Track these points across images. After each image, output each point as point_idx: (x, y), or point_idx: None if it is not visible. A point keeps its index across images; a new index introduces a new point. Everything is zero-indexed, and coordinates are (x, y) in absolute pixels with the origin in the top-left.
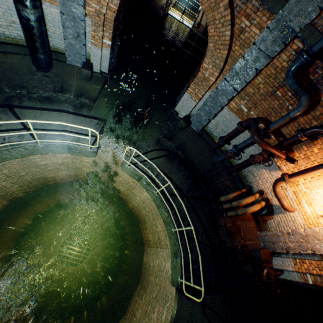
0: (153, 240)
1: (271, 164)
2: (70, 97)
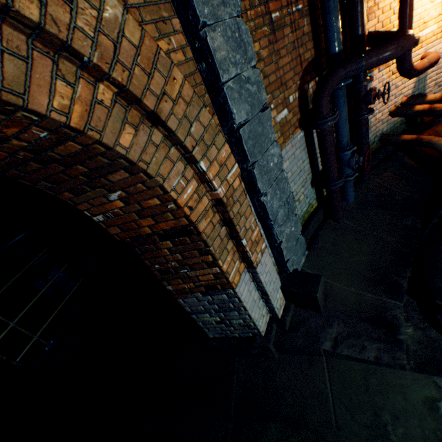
0: None
1: None
2: None
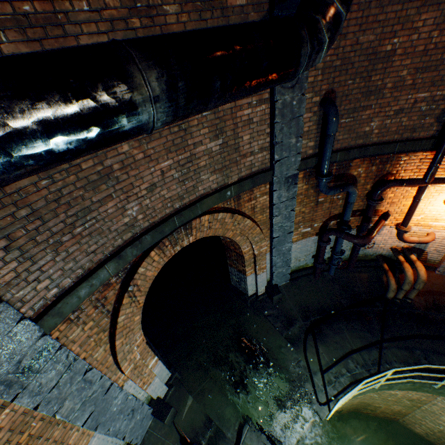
0: (404, 406)
1: None
2: None
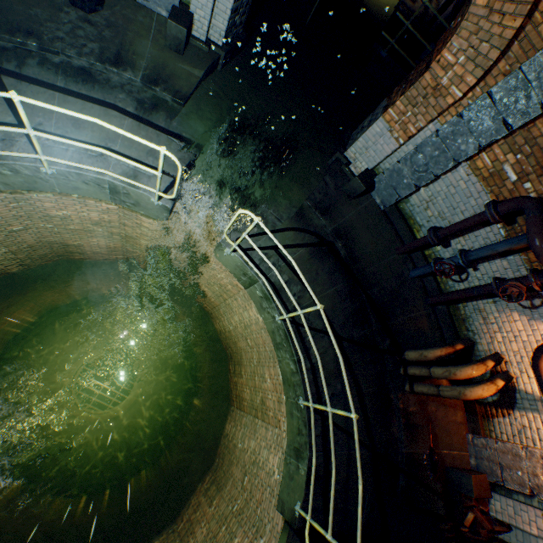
0: (251, 401)
1: (540, 305)
2: (134, 81)
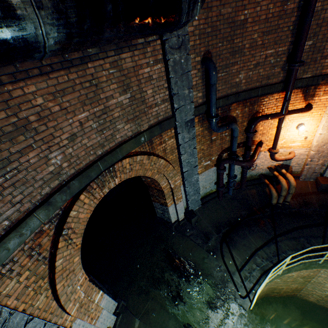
0: (299, 283)
1: None
2: None
